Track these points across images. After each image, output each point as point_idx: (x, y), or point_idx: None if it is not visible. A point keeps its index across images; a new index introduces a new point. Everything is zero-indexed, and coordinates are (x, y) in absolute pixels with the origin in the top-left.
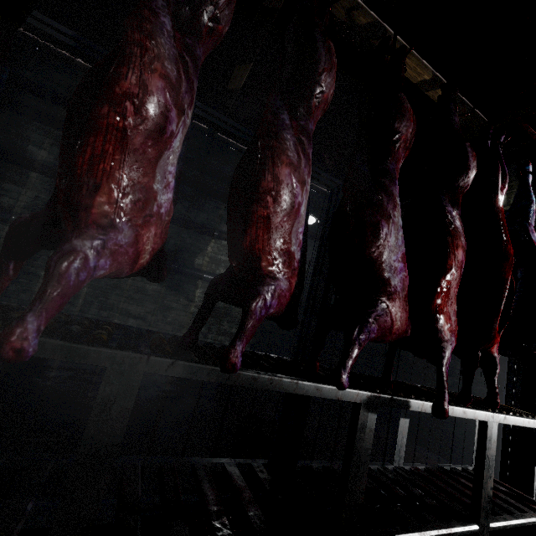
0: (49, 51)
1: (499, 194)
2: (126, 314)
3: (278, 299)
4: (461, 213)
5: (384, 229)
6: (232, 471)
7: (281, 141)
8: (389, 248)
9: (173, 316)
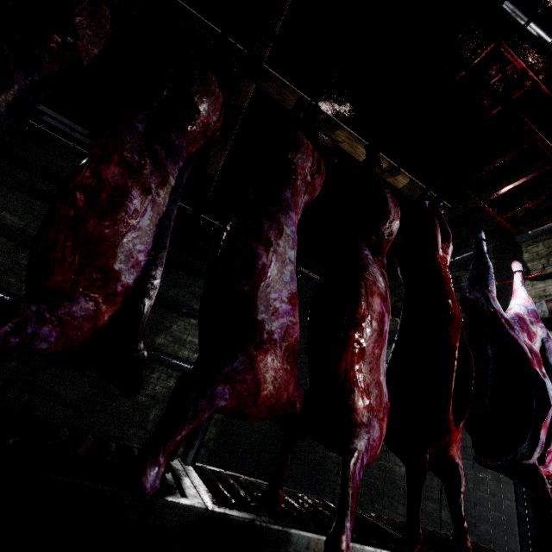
0: (52, 139)
1: (440, 250)
2: (54, 399)
3: (60, 329)
4: (403, 272)
5: (261, 258)
6: None
7: (119, 141)
8: (267, 281)
9: (115, 406)
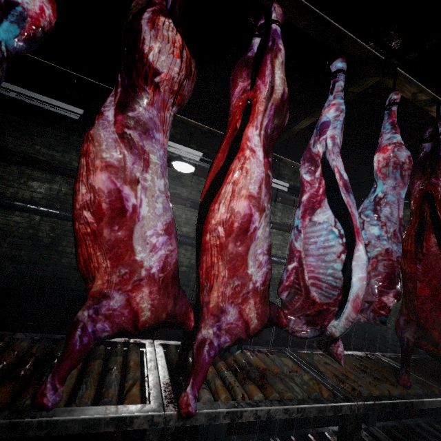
0: None
1: None
2: None
3: None
4: None
5: None
6: (428, 428)
7: None
8: None
9: None
